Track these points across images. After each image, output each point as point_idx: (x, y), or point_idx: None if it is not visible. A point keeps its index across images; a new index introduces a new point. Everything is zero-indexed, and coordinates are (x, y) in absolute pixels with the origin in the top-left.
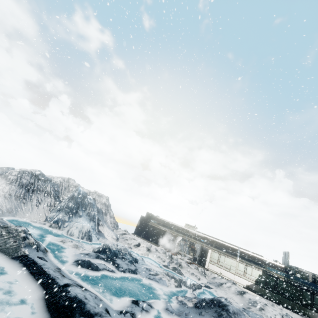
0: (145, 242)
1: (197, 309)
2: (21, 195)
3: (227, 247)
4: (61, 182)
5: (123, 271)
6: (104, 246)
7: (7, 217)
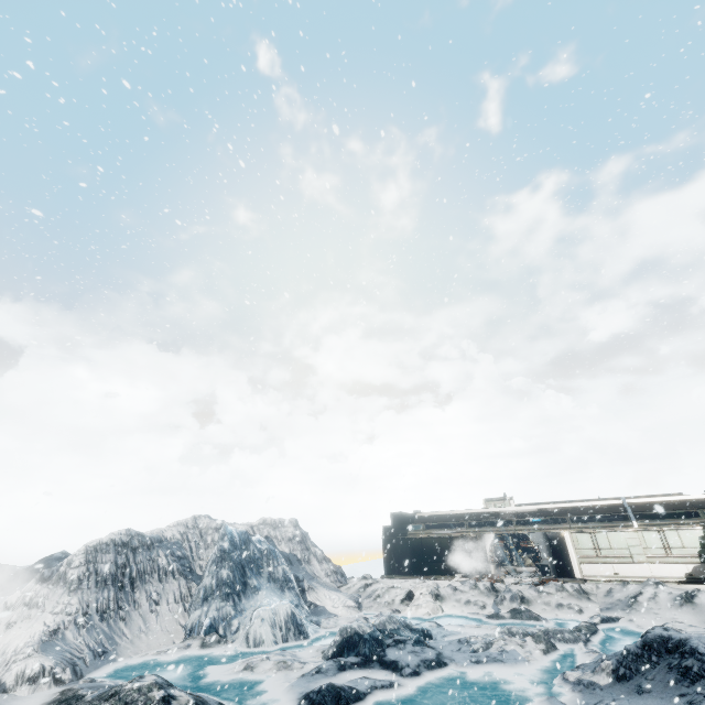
0: (419, 582)
1: (625, 682)
2: (109, 603)
3: (597, 509)
4: (183, 534)
5: (415, 671)
6: (342, 634)
7: (101, 671)
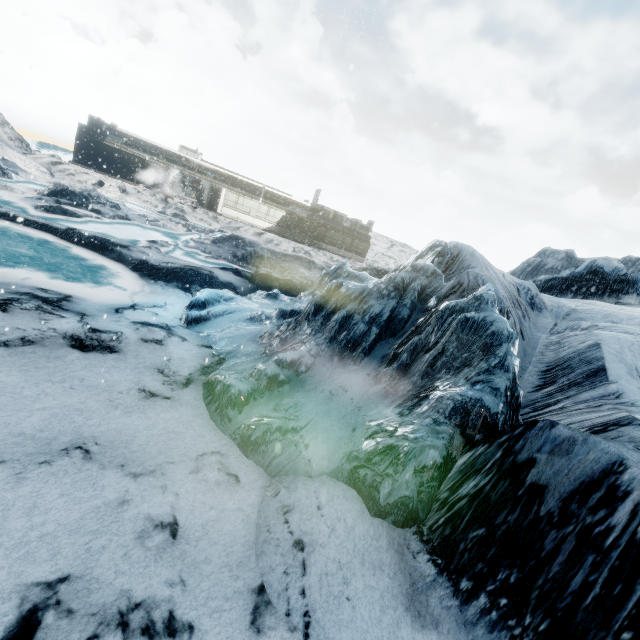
0: (109, 178)
1: (215, 245)
2: None
3: (249, 185)
4: None
5: (112, 218)
6: (57, 186)
7: None
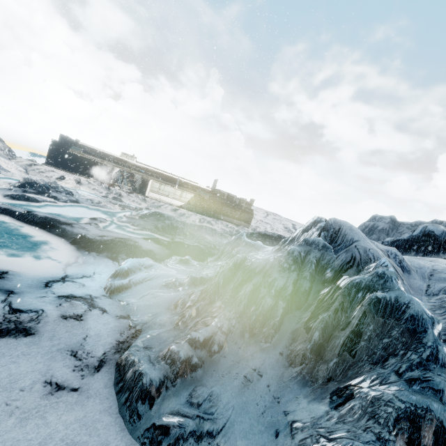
0: (69, 174)
1: (142, 219)
2: None
3: (168, 177)
4: None
5: (65, 202)
6: (26, 180)
7: None
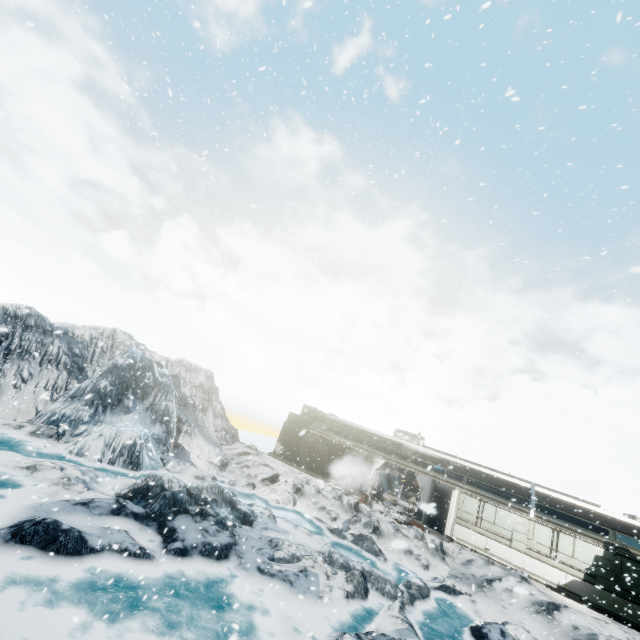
0: (295, 472)
1: None
2: None
3: (501, 482)
4: (94, 338)
5: (184, 551)
6: (148, 480)
7: None
